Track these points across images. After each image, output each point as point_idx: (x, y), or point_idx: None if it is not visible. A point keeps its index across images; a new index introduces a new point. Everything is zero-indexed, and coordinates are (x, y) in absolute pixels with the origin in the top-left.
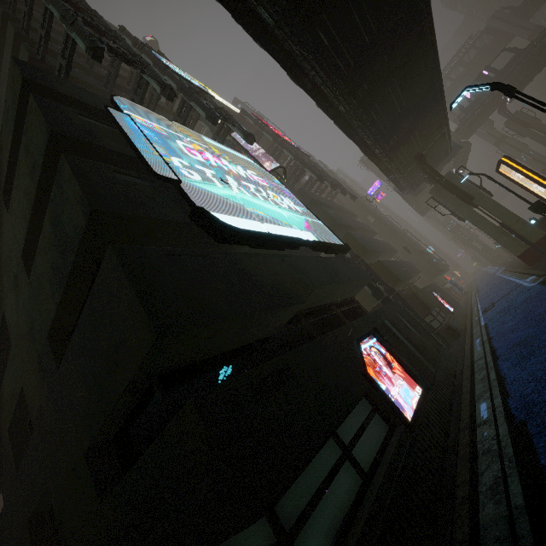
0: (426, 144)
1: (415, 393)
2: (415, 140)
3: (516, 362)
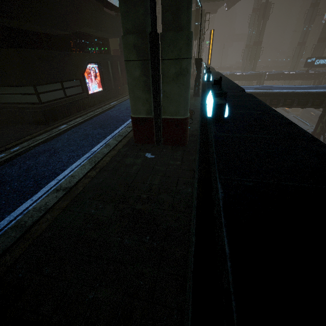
0: None
1: (99, 89)
2: None
3: None
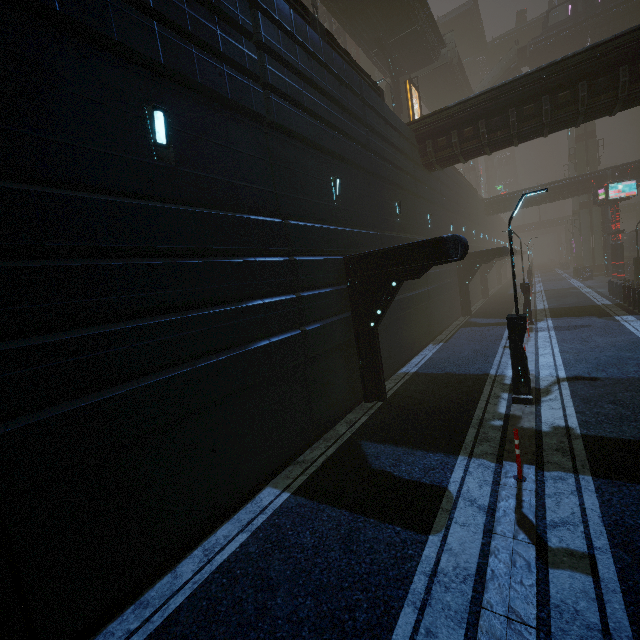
0: (395, 31)
1: None
2: (376, 18)
3: None
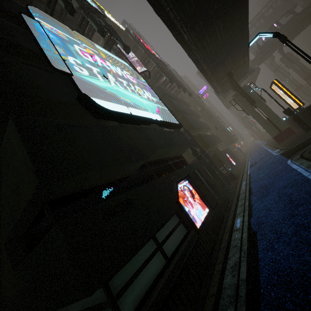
0: (234, 66)
1: (204, 212)
2: (228, 63)
3: (259, 197)
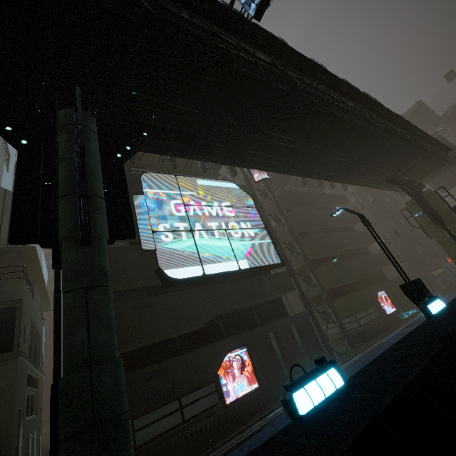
0: (403, 167)
1: (250, 387)
2: (384, 168)
3: None
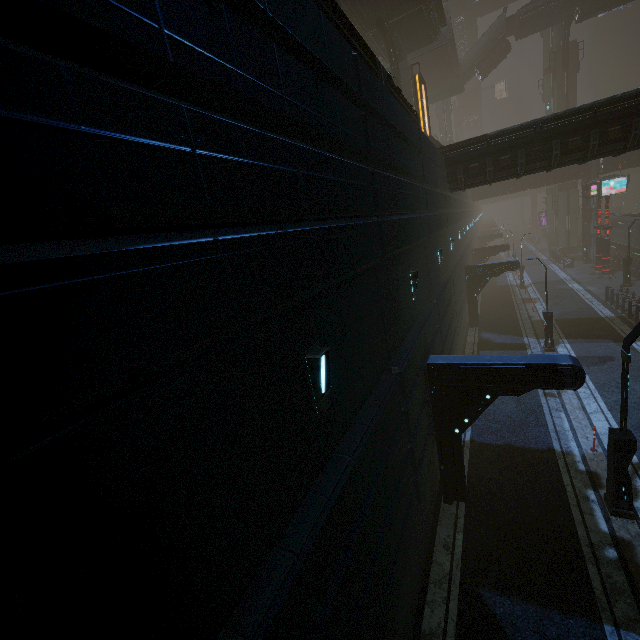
0: (398, 11)
1: None
2: None
3: None
